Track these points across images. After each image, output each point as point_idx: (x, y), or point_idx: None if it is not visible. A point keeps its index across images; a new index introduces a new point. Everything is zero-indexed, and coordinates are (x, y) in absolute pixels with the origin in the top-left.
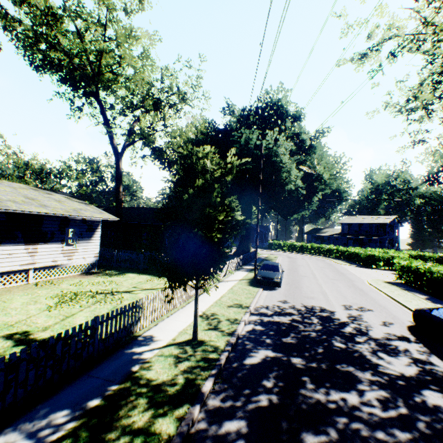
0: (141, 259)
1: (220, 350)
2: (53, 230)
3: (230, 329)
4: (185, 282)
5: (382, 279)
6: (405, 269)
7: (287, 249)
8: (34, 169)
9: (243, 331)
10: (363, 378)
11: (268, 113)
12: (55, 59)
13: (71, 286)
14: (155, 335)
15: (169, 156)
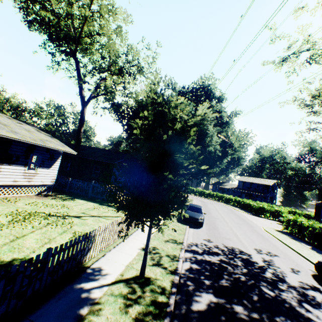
0: (90, 188)
1: (167, 292)
2: (19, 154)
3: (172, 267)
4: (143, 221)
5: (273, 228)
6: (292, 222)
7: (198, 194)
8: (12, 105)
9: (183, 269)
10: None
11: (201, 93)
12: (46, 19)
13: (26, 206)
14: (103, 267)
15: (123, 111)
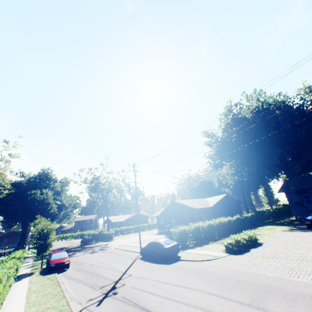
0: None
1: None
2: None
3: None
4: None
5: None
6: (88, 234)
7: None
8: None
9: None
10: (68, 248)
11: (43, 178)
12: None
13: None
14: (29, 255)
15: None
